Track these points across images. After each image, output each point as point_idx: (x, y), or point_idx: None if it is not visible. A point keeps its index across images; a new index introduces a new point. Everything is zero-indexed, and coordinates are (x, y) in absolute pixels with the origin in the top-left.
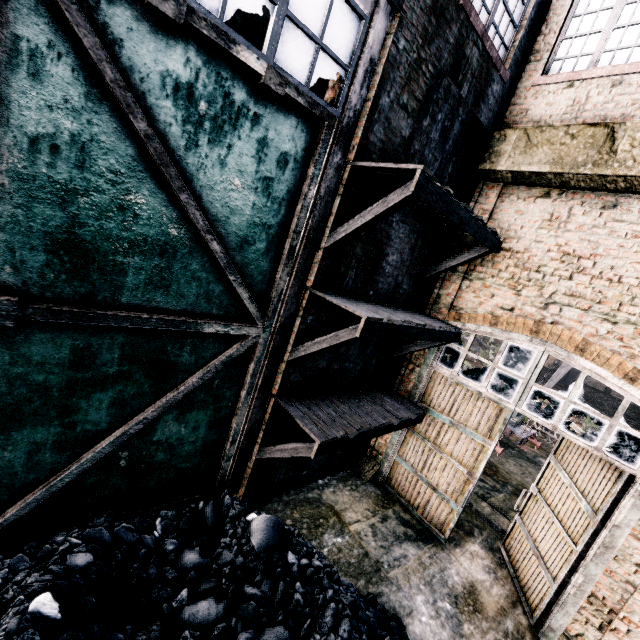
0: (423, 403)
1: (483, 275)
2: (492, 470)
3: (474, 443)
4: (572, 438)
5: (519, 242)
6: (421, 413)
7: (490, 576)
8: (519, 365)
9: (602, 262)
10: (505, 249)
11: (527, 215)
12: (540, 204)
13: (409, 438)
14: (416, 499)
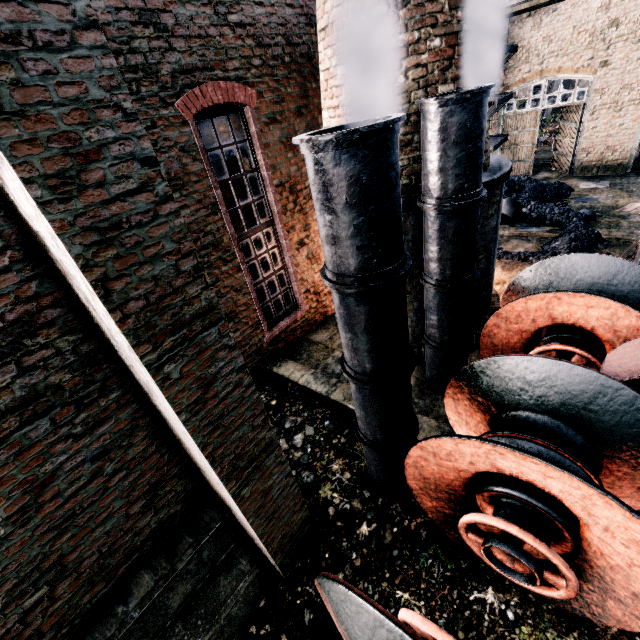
0: (504, 133)
1: (513, 64)
2: (535, 159)
3: (531, 133)
4: (564, 105)
5: (524, 42)
6: (507, 135)
7: (550, 174)
8: (539, 92)
9: (557, 34)
10: (519, 47)
11: (524, 28)
12: (528, 21)
13: (503, 151)
14: (514, 171)
